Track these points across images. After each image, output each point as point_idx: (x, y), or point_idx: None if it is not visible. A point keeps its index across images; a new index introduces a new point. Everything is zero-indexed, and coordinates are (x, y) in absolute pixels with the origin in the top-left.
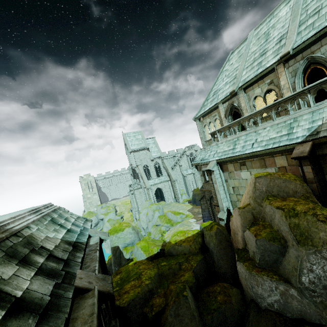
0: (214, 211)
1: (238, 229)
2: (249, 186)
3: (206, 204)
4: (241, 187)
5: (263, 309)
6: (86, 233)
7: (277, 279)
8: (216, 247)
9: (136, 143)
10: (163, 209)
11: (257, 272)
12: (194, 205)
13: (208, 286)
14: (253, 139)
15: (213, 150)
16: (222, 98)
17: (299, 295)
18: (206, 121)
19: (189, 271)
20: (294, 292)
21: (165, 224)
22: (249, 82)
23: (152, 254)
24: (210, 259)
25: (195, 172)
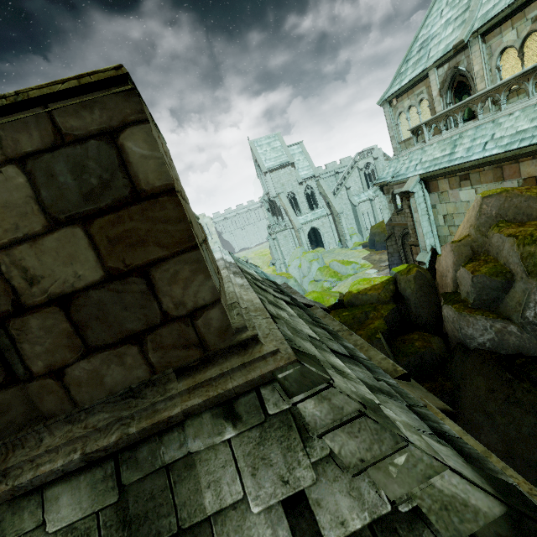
0: (409, 256)
1: (449, 270)
2: (471, 210)
3: (396, 245)
4: (457, 215)
5: (471, 349)
6: (267, 275)
7: (494, 317)
8: (415, 294)
9: (272, 156)
10: (323, 259)
11: (469, 312)
12: (373, 250)
13: (403, 335)
14: (488, 134)
15: (414, 159)
16: (436, 58)
17: (519, 330)
18: (402, 105)
19: (379, 319)
20: (513, 328)
21: (329, 278)
22: (494, 20)
23: (328, 305)
24: (405, 309)
25: (380, 198)
